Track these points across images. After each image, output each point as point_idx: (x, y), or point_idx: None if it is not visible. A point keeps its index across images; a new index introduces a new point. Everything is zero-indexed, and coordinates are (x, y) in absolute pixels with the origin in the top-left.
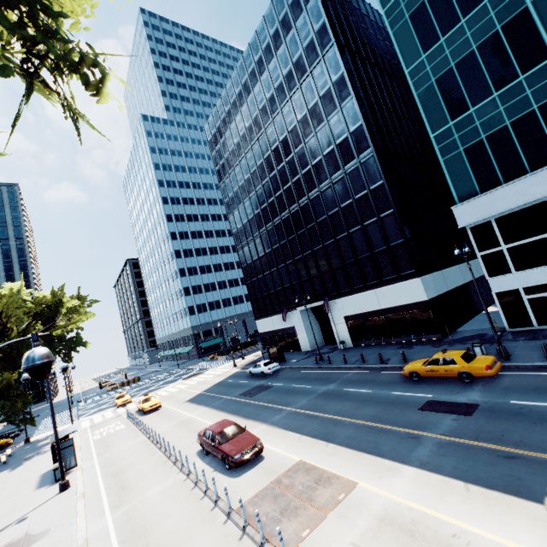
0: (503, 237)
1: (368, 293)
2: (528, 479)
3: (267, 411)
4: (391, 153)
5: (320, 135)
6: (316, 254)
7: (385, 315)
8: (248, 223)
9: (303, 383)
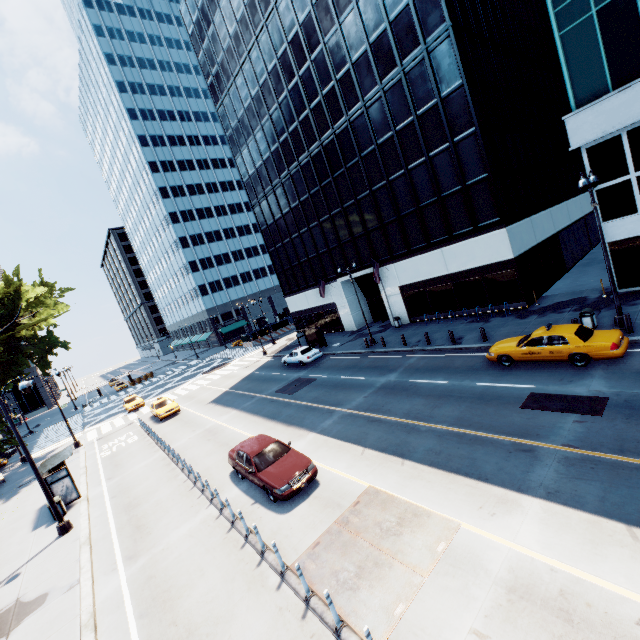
0: (636, 159)
1: (432, 254)
2: None
3: (314, 414)
4: (475, 32)
5: (363, 6)
6: (361, 204)
7: (453, 282)
8: (263, 166)
9: (354, 373)
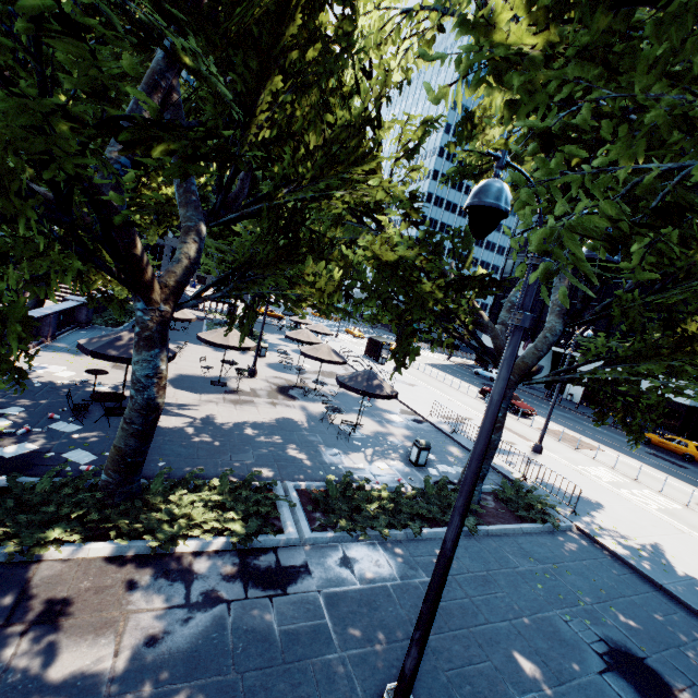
0: None
1: None
2: None
3: None
4: None
5: None
6: None
7: (633, 395)
8: None
9: (538, 402)
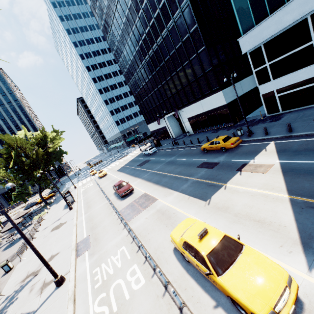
0: (267, 57)
1: (197, 103)
2: (209, 193)
3: (143, 173)
4: None
5: None
6: (168, 83)
7: (206, 115)
8: (129, 67)
9: (163, 157)
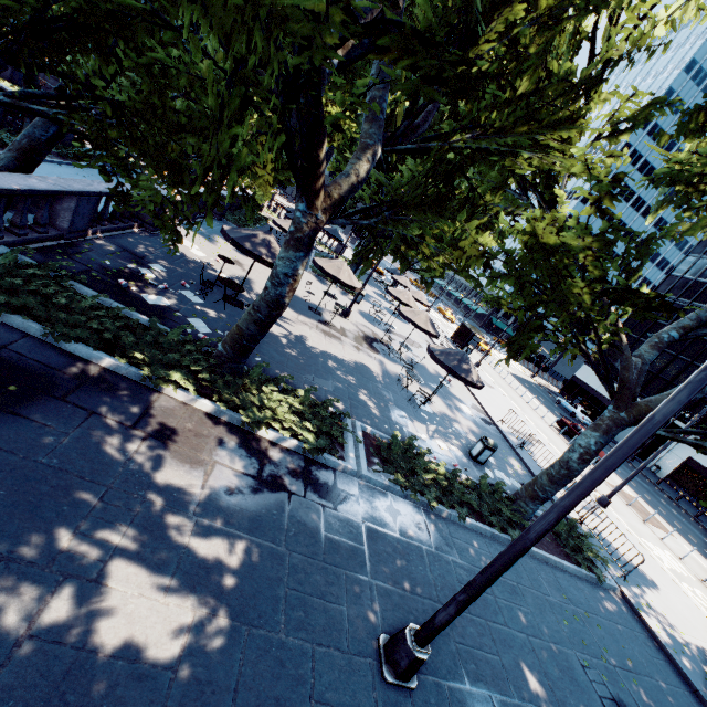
0: None
1: None
2: None
3: None
4: None
5: None
6: None
7: None
8: (705, 285)
9: None
